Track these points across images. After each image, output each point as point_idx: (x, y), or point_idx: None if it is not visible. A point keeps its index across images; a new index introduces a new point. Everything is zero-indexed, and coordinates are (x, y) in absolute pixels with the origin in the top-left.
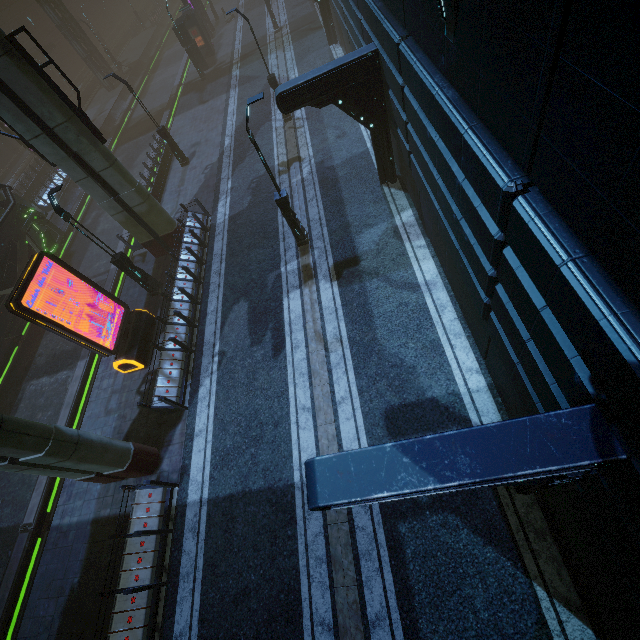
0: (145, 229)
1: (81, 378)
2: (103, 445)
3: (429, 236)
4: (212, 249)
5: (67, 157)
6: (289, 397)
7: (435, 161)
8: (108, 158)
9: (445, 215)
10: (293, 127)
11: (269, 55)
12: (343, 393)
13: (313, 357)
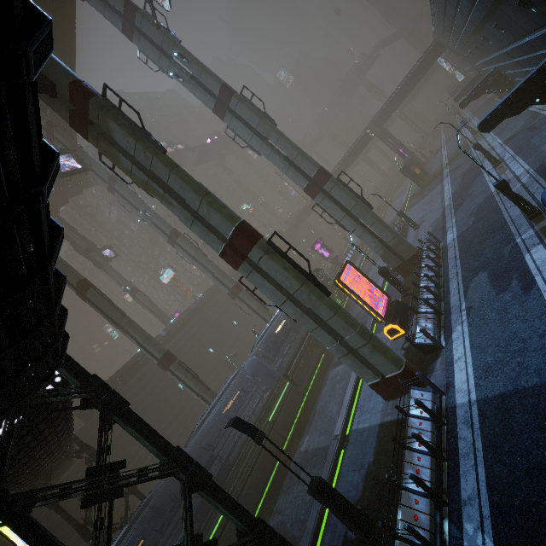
0: (396, 256)
1: None
2: (386, 345)
3: None
4: (446, 257)
5: (355, 224)
6: None
7: None
8: (374, 217)
9: None
10: (503, 165)
11: (471, 148)
12: None
13: None
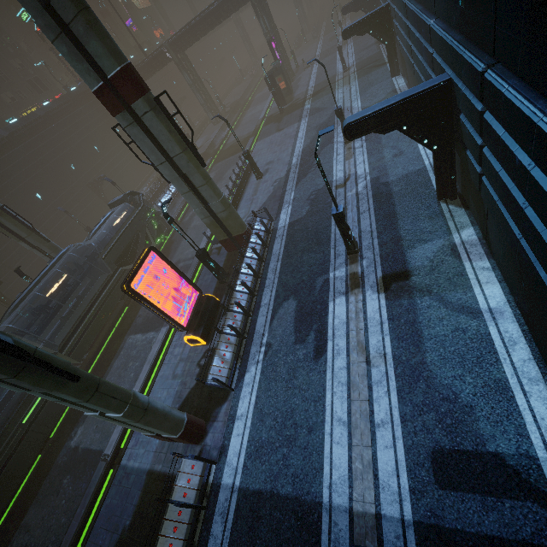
0: (223, 230)
1: (161, 341)
2: (164, 413)
3: (495, 258)
4: (272, 249)
5: (178, 177)
6: (325, 404)
7: (524, 190)
8: (205, 177)
9: (532, 248)
10: (352, 148)
11: (336, 90)
12: (383, 415)
13: (353, 368)
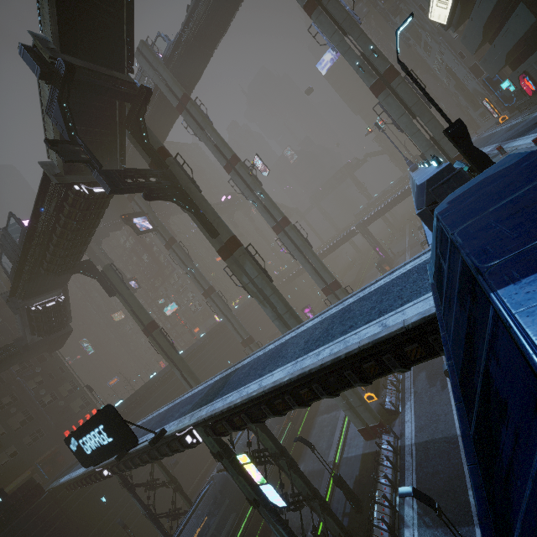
0: None
1: None
2: (371, 407)
3: None
4: None
5: None
6: (451, 404)
7: None
8: None
9: None
10: None
11: None
12: None
13: None
